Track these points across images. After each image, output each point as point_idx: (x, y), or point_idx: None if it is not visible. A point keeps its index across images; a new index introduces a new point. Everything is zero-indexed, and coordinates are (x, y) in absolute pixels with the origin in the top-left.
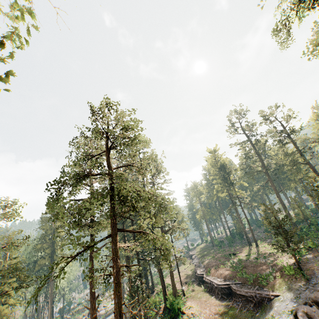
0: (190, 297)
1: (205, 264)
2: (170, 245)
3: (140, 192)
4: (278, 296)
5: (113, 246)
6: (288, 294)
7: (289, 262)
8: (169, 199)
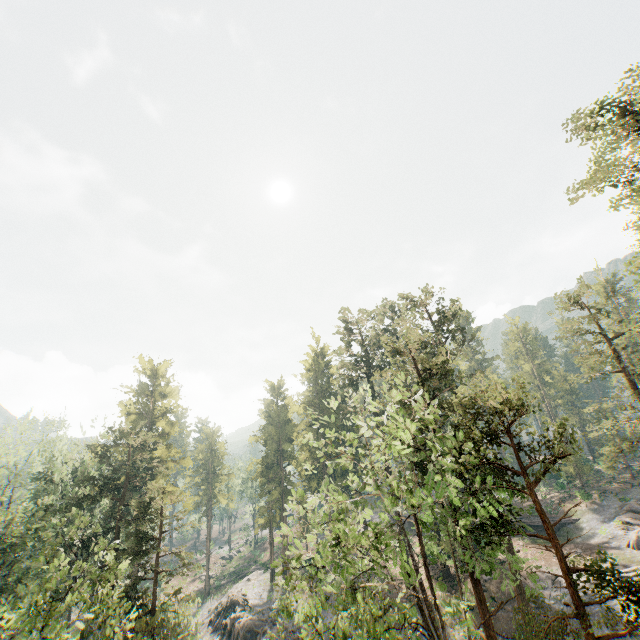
0: None
1: None
2: None
3: None
4: (579, 520)
5: None
6: (588, 516)
7: (555, 496)
8: None
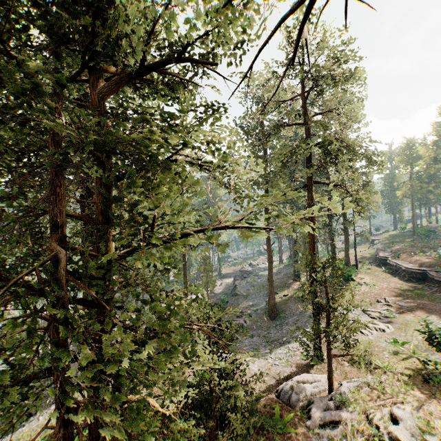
0: (364, 272)
1: (394, 250)
2: (369, 200)
3: (347, 144)
4: None
5: (309, 195)
6: None
7: None
8: (381, 153)
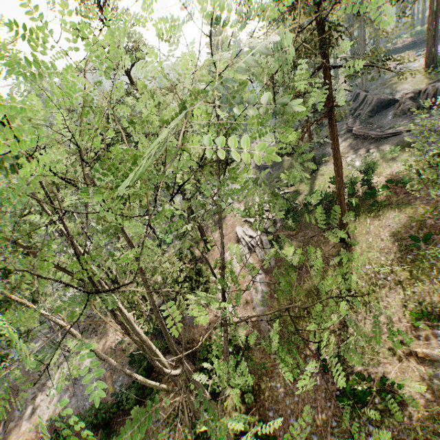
0: None
1: None
2: None
3: None
4: None
5: None
6: None
7: None
8: None
